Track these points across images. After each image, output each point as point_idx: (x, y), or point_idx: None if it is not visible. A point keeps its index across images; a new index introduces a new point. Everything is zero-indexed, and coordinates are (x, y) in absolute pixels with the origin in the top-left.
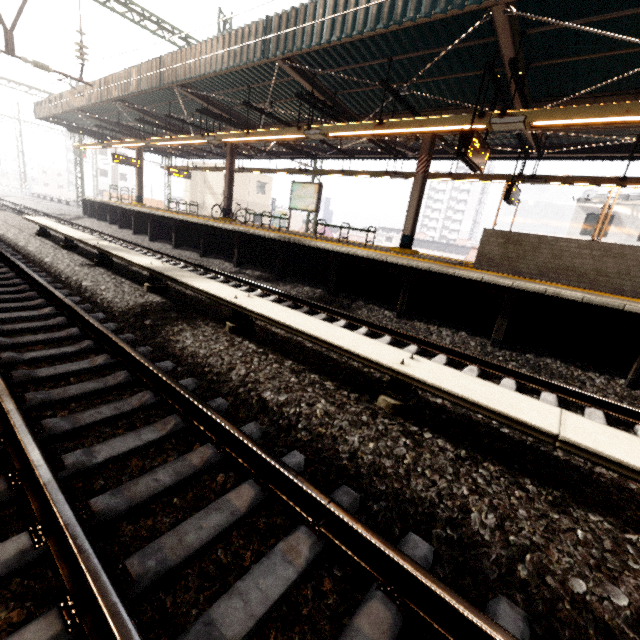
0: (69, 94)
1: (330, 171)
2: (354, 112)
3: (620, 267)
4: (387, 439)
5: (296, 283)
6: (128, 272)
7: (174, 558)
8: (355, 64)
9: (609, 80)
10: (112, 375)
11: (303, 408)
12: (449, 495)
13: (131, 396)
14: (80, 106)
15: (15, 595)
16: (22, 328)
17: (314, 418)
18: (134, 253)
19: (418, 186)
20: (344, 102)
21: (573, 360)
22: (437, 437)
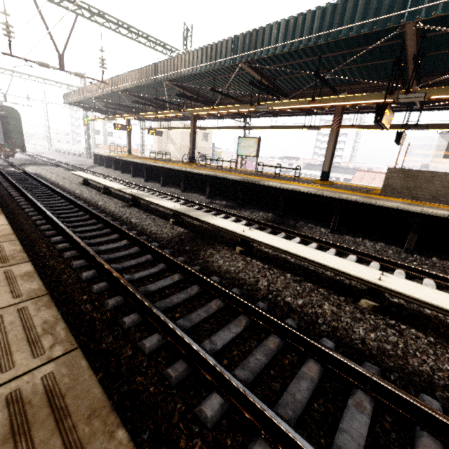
0: (88, 88)
1: (262, 127)
2: (285, 89)
3: None
4: (380, 330)
5: (252, 209)
6: (151, 209)
7: (297, 409)
8: (293, 61)
9: None
10: (190, 288)
11: (316, 309)
12: (438, 369)
13: (209, 302)
14: (96, 96)
15: (227, 429)
16: (119, 256)
17: (327, 316)
18: (157, 198)
19: (333, 137)
20: (279, 83)
21: None
22: (409, 328)
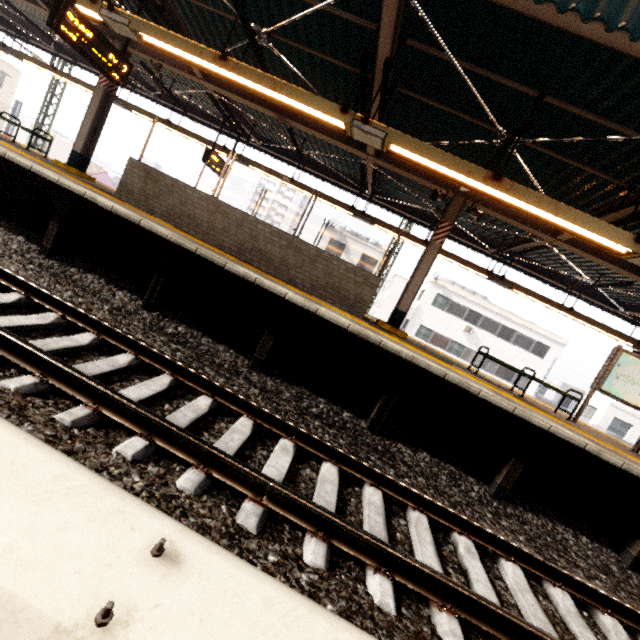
0: None
1: (38, 61)
2: None
3: (225, 225)
4: None
5: None
6: None
7: None
8: None
9: (231, 46)
10: None
11: None
12: None
13: None
14: None
15: None
16: None
17: None
18: None
19: (98, 100)
20: None
21: (122, 282)
22: None
